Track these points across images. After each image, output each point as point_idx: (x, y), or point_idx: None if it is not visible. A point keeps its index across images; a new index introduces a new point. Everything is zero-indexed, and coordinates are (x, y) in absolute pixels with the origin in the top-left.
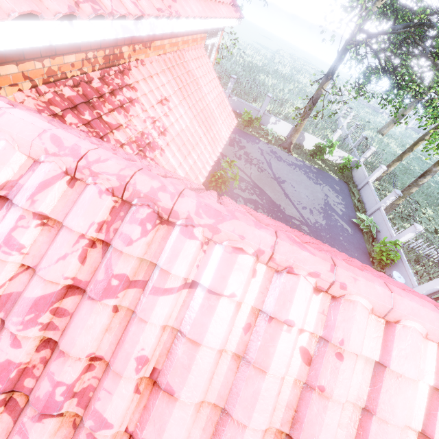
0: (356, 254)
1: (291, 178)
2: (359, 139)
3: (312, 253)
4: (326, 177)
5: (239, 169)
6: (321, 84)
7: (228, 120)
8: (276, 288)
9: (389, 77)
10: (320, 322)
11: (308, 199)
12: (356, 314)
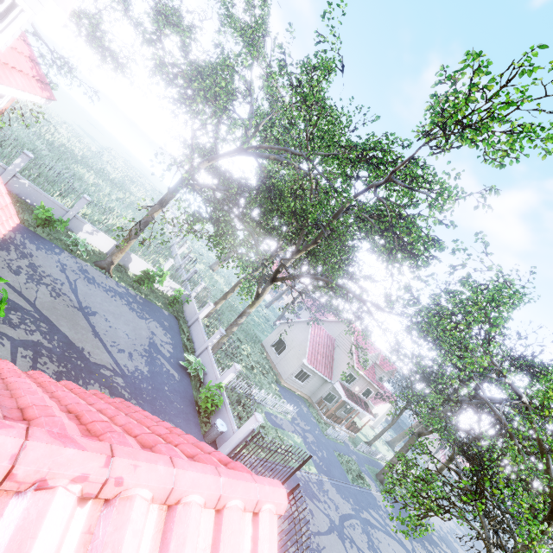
0: (182, 406)
1: (106, 309)
2: (191, 272)
3: (83, 447)
4: (155, 310)
5: (13, 290)
6: (154, 209)
7: (1, 216)
8: (11, 523)
9: (214, 225)
10: (83, 548)
11: (128, 339)
12: (133, 513)
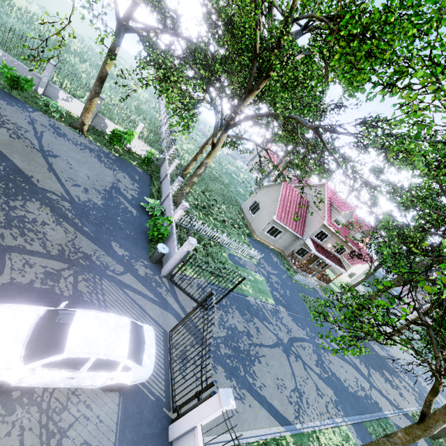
0: (132, 233)
1: (70, 156)
2: (168, 141)
3: None
4: (127, 166)
5: None
6: (104, 62)
7: None
8: None
9: (154, 65)
10: None
11: (87, 179)
12: None
